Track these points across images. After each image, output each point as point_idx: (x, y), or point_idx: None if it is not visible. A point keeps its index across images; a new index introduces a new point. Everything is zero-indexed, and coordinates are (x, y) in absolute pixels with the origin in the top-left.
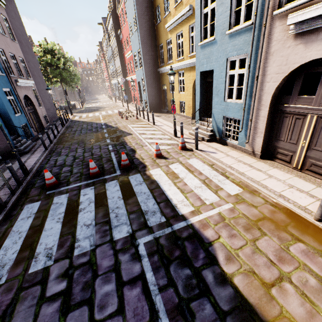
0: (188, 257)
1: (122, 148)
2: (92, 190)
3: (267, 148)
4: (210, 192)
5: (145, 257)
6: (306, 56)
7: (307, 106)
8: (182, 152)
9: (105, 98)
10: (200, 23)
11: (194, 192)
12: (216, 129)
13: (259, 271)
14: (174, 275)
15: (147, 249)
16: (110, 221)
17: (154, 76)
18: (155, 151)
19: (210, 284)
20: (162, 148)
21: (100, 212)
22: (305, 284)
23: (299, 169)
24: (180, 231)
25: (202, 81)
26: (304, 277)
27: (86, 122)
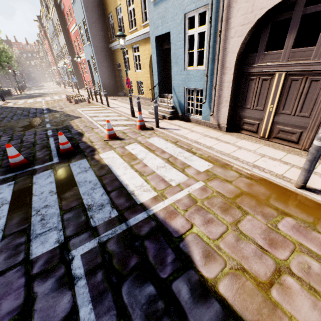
0: (150, 264)
1: (66, 132)
2: (9, 187)
3: (233, 120)
4: (176, 172)
5: (80, 279)
6: None
7: (275, 63)
8: (141, 131)
9: (53, 85)
10: None
11: (157, 174)
12: (177, 104)
13: (250, 267)
14: (128, 301)
15: (86, 264)
16: (31, 228)
17: (105, 53)
18: (107, 131)
19: (185, 304)
20: (117, 129)
21: (15, 217)
22: (308, 272)
23: (266, 138)
24: (139, 226)
25: (159, 50)
26: (304, 262)
27: (23, 107)
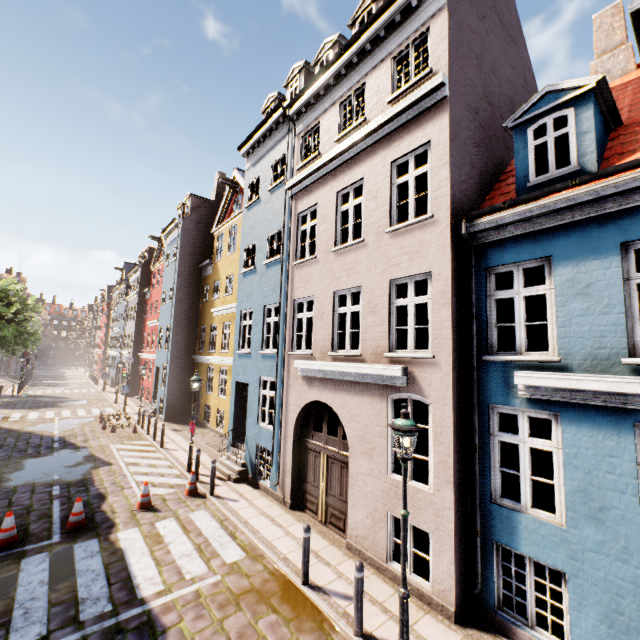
0: None
1: (81, 492)
2: None
3: (298, 493)
4: (200, 562)
5: None
6: (310, 396)
7: (320, 443)
8: (188, 499)
9: (83, 378)
10: (239, 332)
11: (177, 563)
12: (249, 461)
13: None
14: None
15: None
16: (12, 621)
17: (185, 364)
18: (140, 497)
19: None
20: (158, 491)
21: None
22: None
23: (324, 522)
24: (129, 620)
25: (239, 393)
26: None
27: (18, 431)
